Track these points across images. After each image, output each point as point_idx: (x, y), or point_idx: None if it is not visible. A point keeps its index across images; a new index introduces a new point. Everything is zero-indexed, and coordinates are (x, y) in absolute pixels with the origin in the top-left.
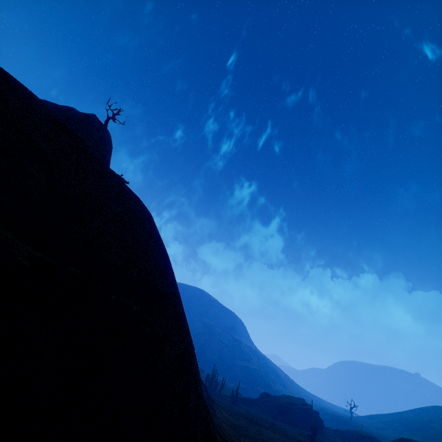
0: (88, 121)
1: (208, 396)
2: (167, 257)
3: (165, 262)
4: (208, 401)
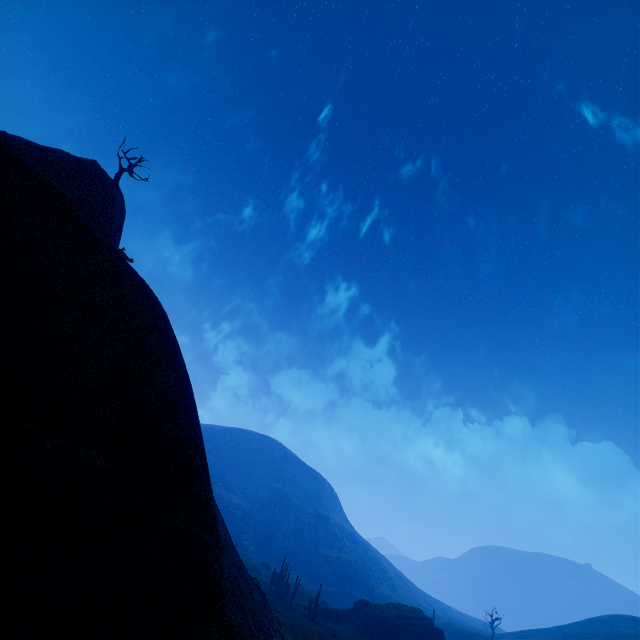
0: (83, 168)
1: (263, 610)
2: (186, 379)
3: (181, 388)
4: (262, 620)
